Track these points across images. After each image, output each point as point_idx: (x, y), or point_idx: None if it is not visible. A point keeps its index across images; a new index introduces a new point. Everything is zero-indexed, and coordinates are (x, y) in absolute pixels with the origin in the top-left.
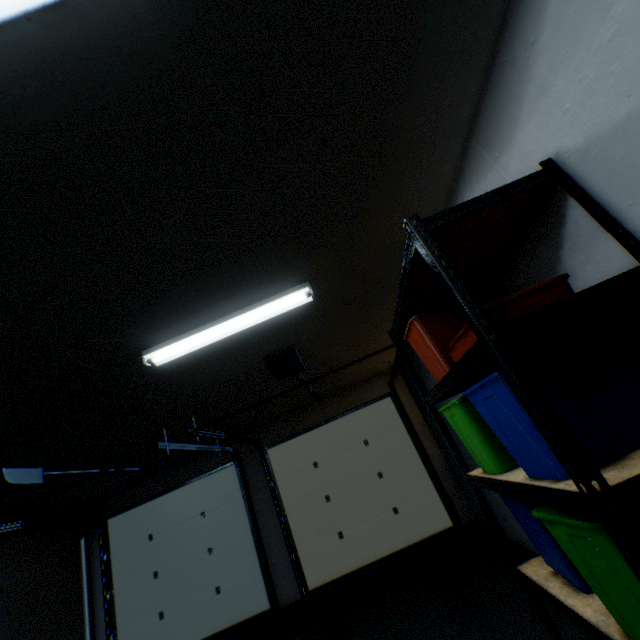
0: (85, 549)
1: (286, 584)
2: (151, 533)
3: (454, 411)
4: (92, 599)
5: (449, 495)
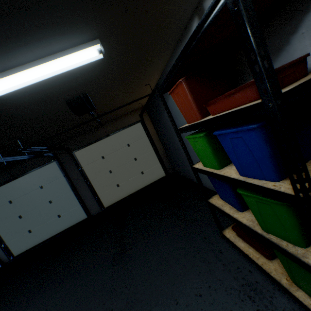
0: None
1: (94, 208)
2: (10, 200)
3: (198, 139)
4: None
5: (165, 164)
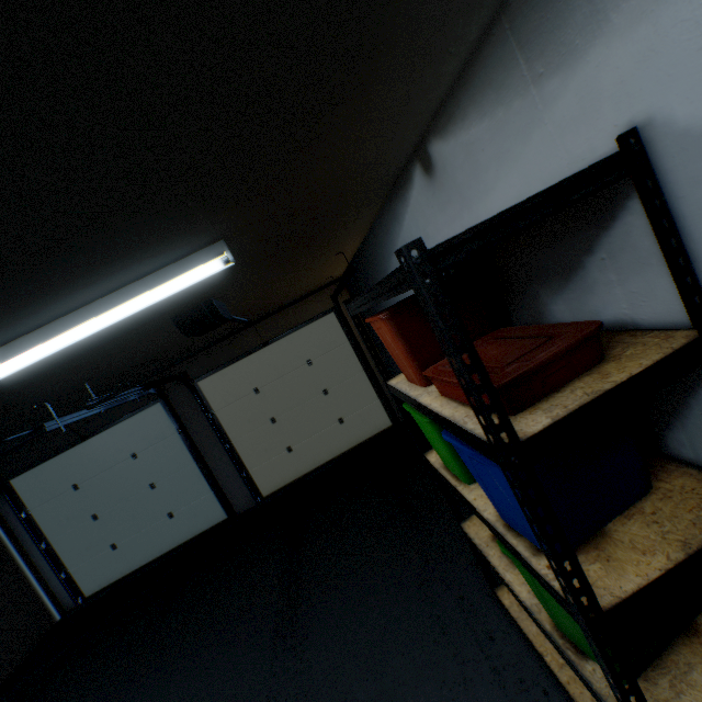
0: None
1: (241, 497)
2: (75, 484)
3: (424, 423)
4: (24, 552)
5: (390, 401)
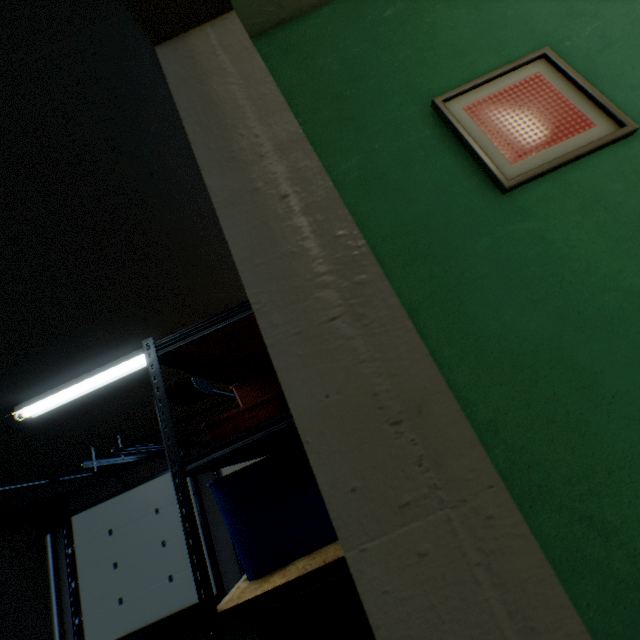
0: (51, 544)
1: (231, 572)
2: (111, 528)
3: None
4: (60, 587)
5: None
